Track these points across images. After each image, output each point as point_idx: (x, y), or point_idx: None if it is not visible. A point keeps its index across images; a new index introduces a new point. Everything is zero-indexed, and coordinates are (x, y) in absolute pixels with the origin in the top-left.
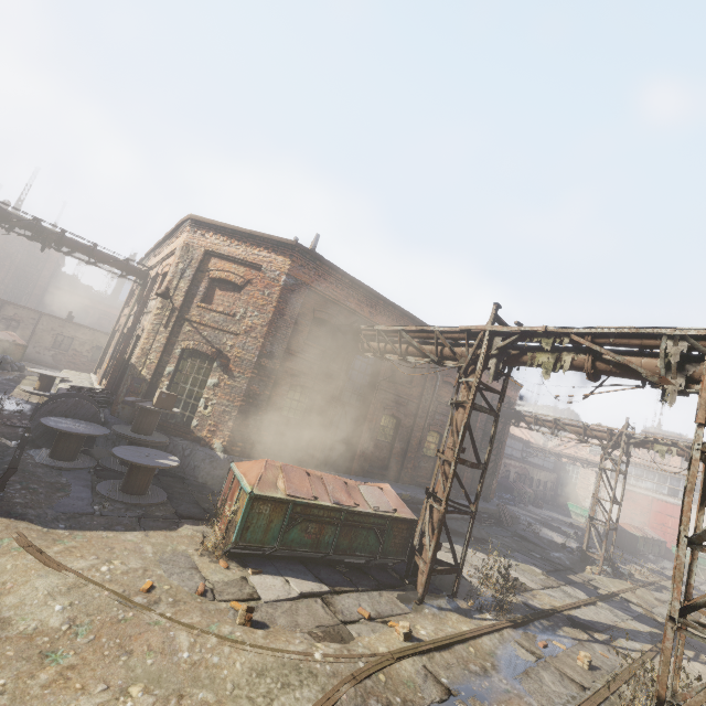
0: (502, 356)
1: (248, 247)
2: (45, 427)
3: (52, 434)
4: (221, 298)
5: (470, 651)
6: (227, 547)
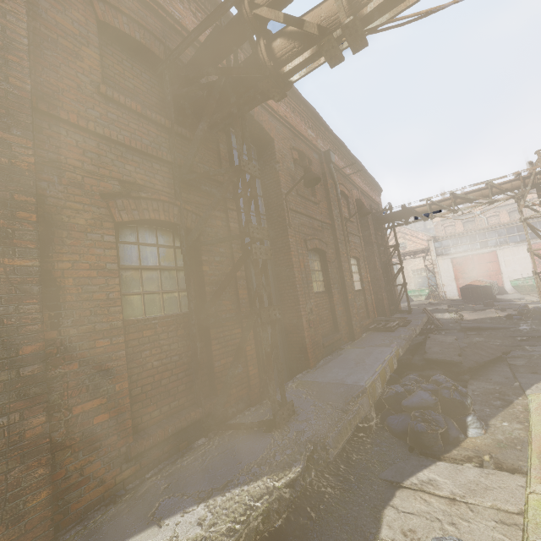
0: None
1: None
2: None
3: None
4: None
5: None
6: None
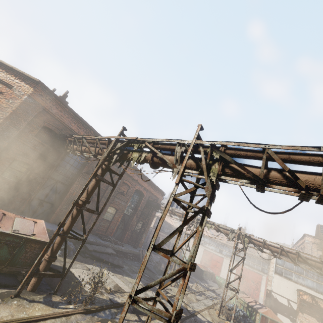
0: (120, 153)
1: (8, 75)
2: None
3: None
4: None
5: None
6: None
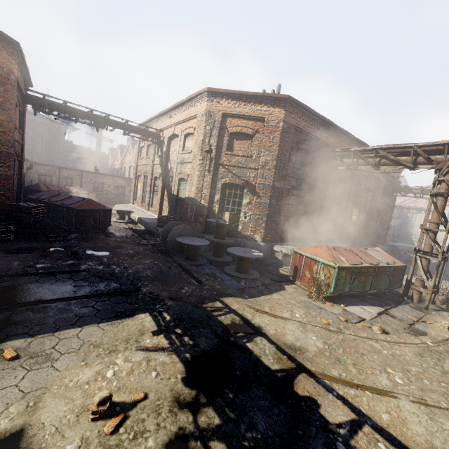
0: None
1: (252, 105)
2: (173, 243)
3: (176, 246)
4: (238, 146)
5: None
6: (326, 295)
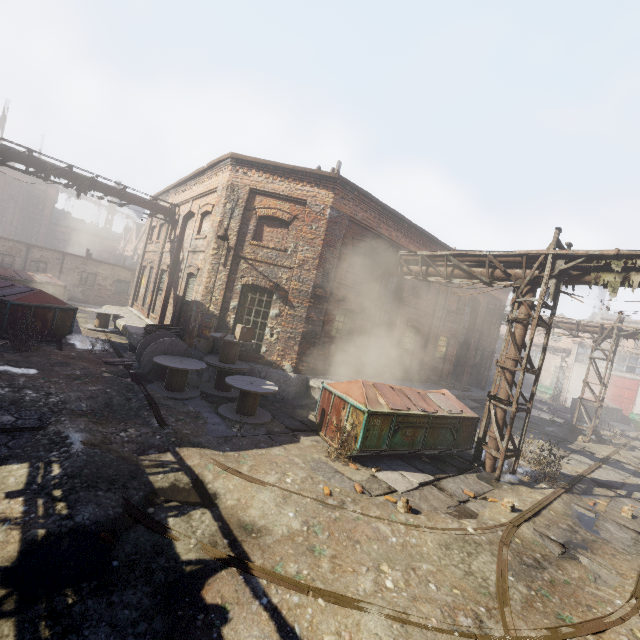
0: (562, 277)
1: (291, 183)
2: (151, 365)
3: (157, 369)
4: (269, 234)
5: (552, 514)
6: (352, 453)
